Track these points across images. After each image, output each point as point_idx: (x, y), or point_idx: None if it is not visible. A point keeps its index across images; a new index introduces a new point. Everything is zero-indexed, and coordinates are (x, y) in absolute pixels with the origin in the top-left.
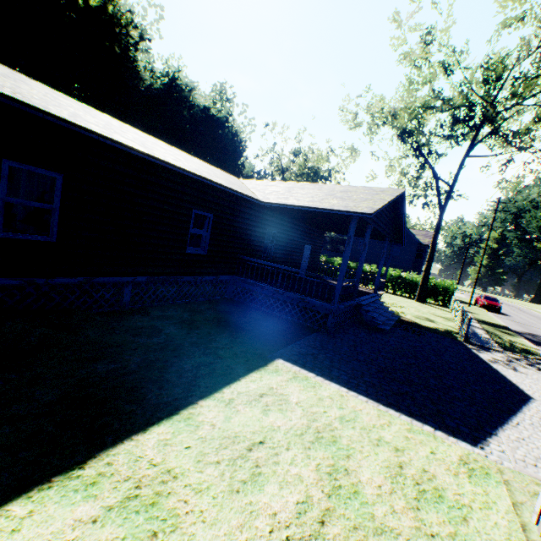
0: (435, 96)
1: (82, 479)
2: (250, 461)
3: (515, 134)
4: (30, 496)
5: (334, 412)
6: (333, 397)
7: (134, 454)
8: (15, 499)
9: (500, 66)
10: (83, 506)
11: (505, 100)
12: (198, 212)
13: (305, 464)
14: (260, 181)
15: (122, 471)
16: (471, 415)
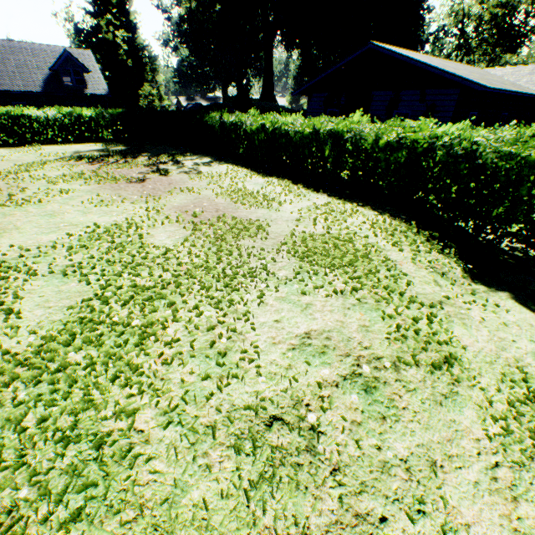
0: None
1: None
2: None
3: None
4: None
5: None
6: None
7: None
8: None
9: None
10: None
11: None
12: (503, 114)
13: None
14: (508, 68)
15: None
16: None
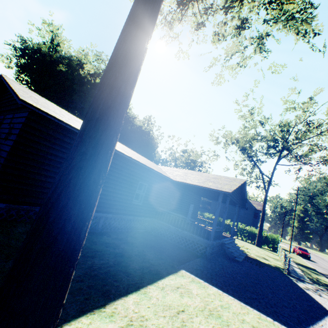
0: (257, 135)
1: (106, 312)
2: (179, 318)
3: (300, 156)
4: (88, 316)
5: (217, 302)
6: (215, 294)
7: (125, 305)
8: (82, 316)
9: (287, 125)
10: (111, 324)
11: (292, 140)
12: (141, 182)
13: (207, 325)
14: (169, 167)
15: (122, 312)
16: (294, 316)
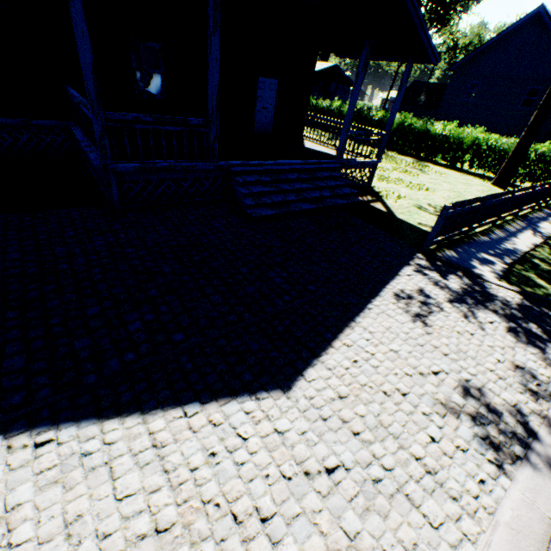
0: None
1: None
2: None
3: None
4: None
5: None
6: None
7: None
8: None
9: None
10: None
11: None
12: None
13: None
14: None
15: None
16: None
